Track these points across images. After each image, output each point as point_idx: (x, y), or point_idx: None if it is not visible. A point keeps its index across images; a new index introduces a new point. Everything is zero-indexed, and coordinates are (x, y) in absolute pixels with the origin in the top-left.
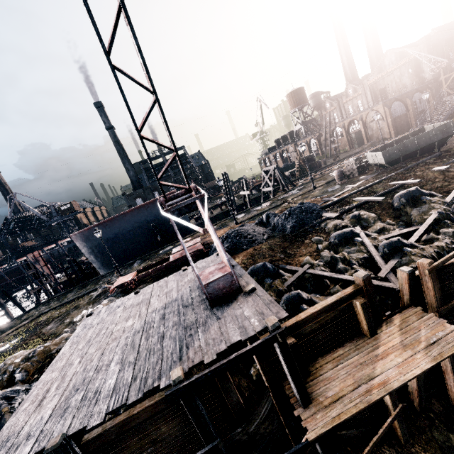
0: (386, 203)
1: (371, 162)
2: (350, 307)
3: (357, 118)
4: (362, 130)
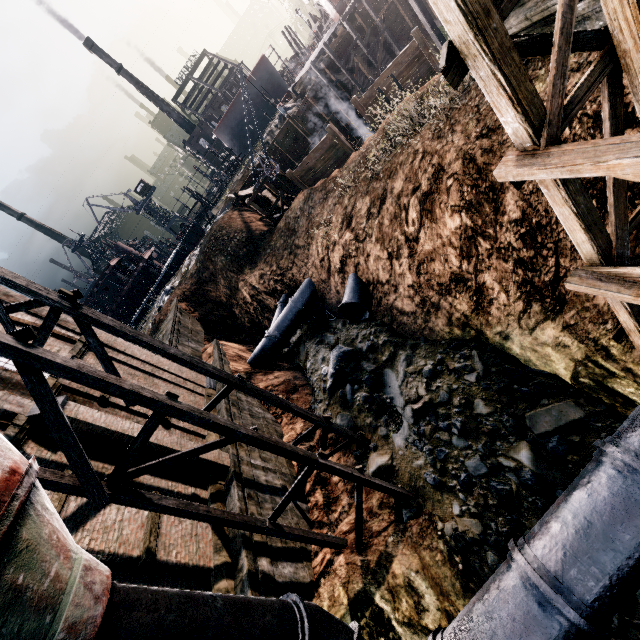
0: None
1: None
2: None
3: None
4: None
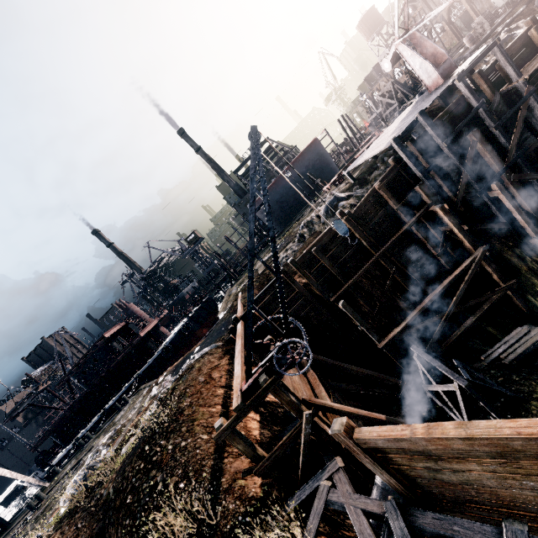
0: (530, 10)
1: (500, 5)
2: (527, 38)
3: None
4: (468, 9)
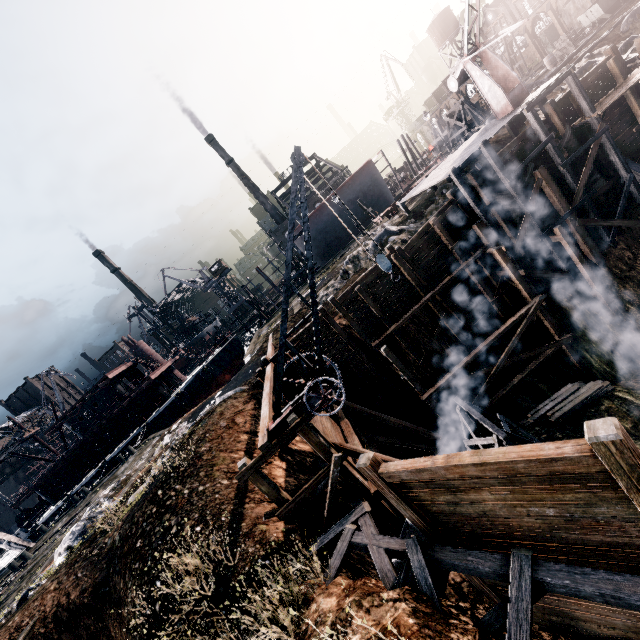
0: (615, 35)
1: (586, 24)
2: (605, 69)
3: (543, 10)
4: (555, 23)
